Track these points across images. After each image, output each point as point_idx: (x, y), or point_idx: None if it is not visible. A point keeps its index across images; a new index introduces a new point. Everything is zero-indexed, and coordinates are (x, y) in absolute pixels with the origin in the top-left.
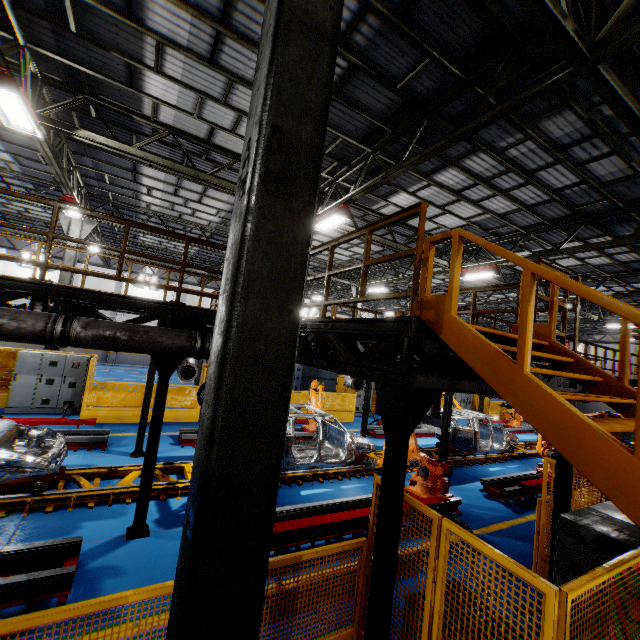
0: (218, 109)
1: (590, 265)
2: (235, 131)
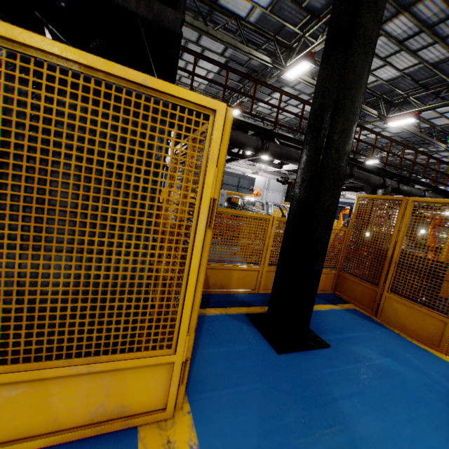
0: None
1: (427, 63)
2: None
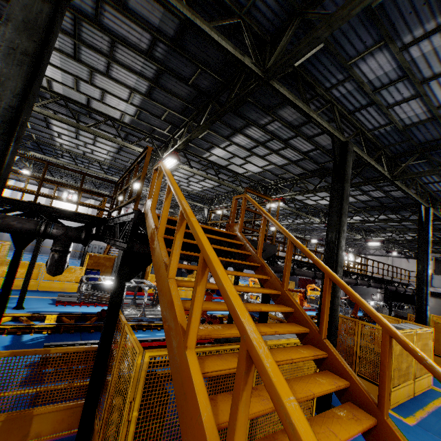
0: (89, 87)
1: None
2: (103, 101)
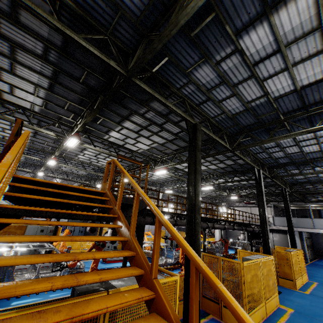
0: None
1: (211, 169)
2: (13, 94)
